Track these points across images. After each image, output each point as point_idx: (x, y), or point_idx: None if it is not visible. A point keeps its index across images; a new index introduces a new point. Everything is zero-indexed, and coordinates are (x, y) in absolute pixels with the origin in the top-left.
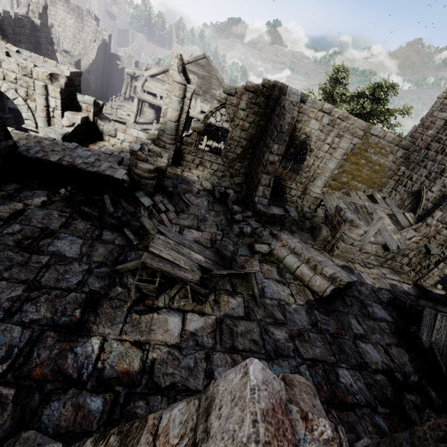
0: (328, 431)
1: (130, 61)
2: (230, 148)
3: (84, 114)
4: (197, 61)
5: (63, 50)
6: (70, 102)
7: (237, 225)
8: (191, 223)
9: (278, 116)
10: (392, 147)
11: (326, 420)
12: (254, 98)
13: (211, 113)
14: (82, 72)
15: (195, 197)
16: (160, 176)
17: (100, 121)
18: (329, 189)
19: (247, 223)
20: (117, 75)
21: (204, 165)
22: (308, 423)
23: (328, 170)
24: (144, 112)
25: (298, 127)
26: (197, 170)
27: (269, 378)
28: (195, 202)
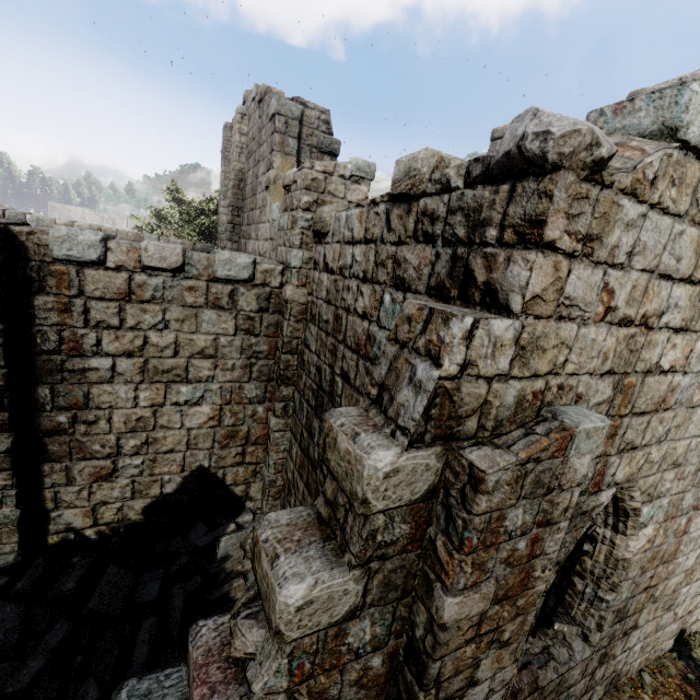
0: None
1: None
2: None
3: None
4: None
5: None
6: None
7: None
8: None
9: None
10: None
11: None
12: None
13: None
14: None
15: None
16: None
17: None
18: None
19: None
20: None
21: None
22: None
23: None
24: None
25: None
26: None
27: None
28: None
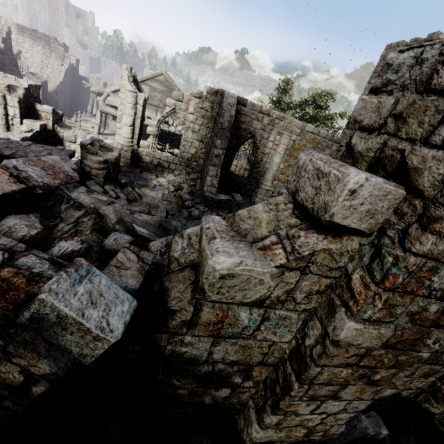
0: (104, 199)
1: (99, 82)
2: (185, 149)
3: (44, 122)
4: (155, 78)
5: (29, 72)
6: (30, 111)
7: (186, 209)
8: (143, 209)
9: (219, 116)
10: (326, 141)
11: (107, 198)
12: (201, 103)
13: (164, 118)
14: (50, 92)
15: (151, 190)
16: (110, 167)
17: (60, 129)
18: (279, 182)
19: (196, 208)
20: (86, 95)
21: (162, 166)
22: (89, 192)
23: (274, 164)
24: (108, 124)
25: (243, 127)
26: (156, 171)
27: (63, 165)
28: (149, 194)
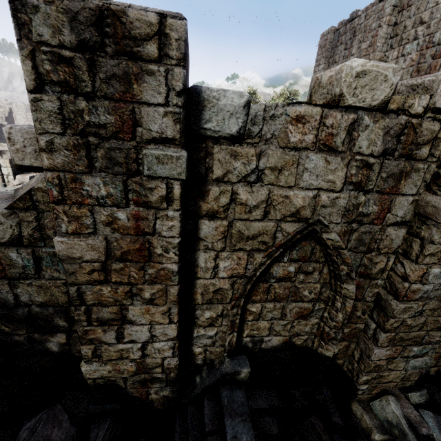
0: None
1: None
2: None
3: (34, 174)
4: None
5: None
6: None
7: None
8: None
9: None
10: None
11: None
12: None
13: None
14: None
15: None
16: None
17: None
18: None
19: None
20: None
21: None
22: None
23: None
24: None
25: None
26: None
27: None
28: None
